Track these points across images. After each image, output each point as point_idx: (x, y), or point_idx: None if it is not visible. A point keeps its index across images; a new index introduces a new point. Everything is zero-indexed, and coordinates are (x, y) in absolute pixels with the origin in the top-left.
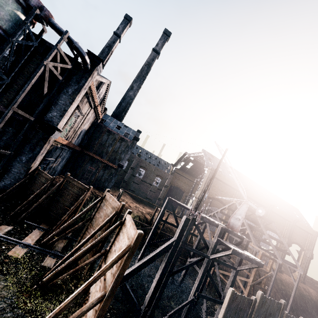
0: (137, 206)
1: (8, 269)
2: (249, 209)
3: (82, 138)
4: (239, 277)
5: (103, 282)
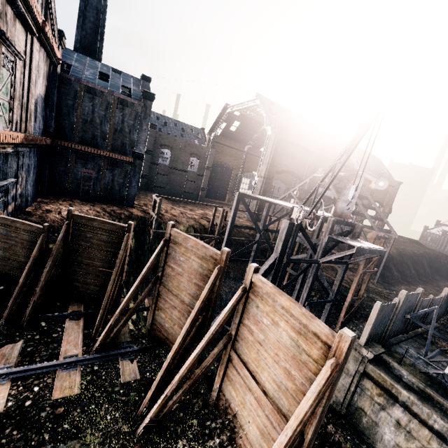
0: (183, 211)
1: (74, 423)
2: (337, 178)
3: (43, 117)
4: (338, 265)
5: (267, 400)
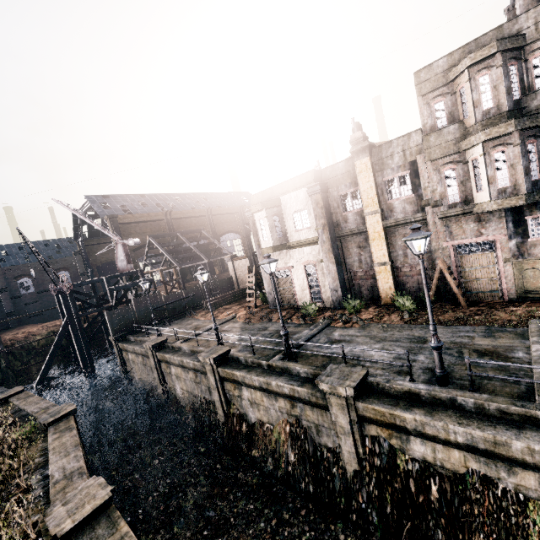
0: (46, 324)
1: None
2: (169, 235)
3: None
4: None
5: None
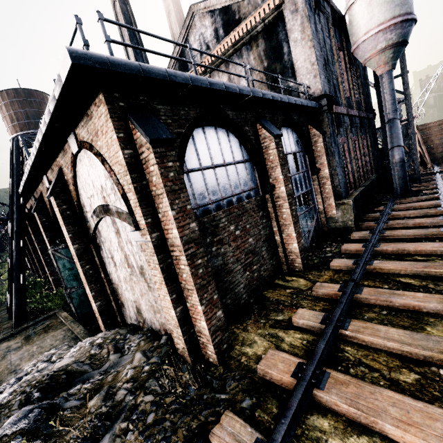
0: None
1: None
2: None
3: None
4: None
5: None
